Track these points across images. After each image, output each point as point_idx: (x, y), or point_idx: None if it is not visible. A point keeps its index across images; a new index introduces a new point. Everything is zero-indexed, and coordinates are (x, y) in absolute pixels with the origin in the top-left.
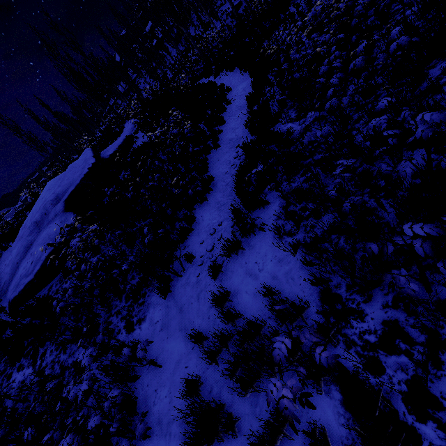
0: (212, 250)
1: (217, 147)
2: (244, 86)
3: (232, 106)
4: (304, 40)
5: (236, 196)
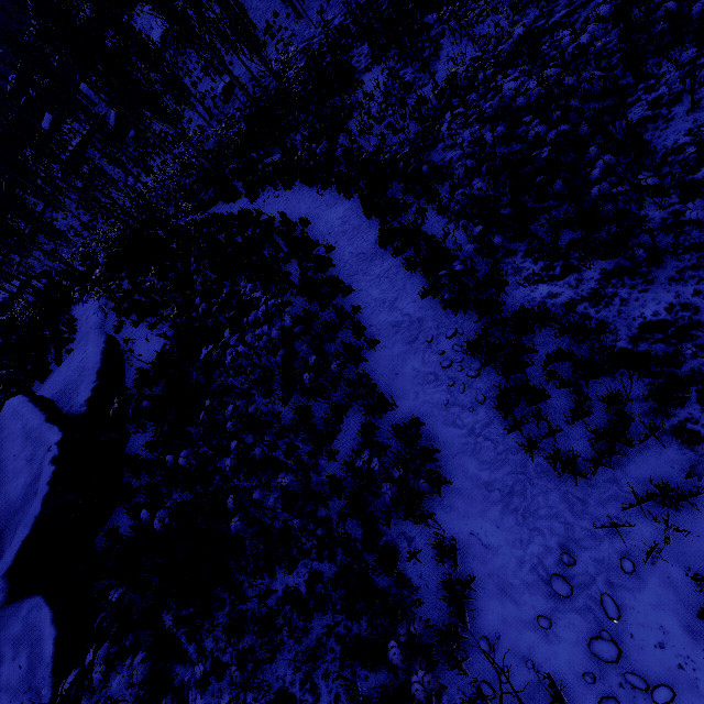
0: (619, 656)
1: (373, 345)
2: (342, 215)
3: (341, 254)
4: (489, 138)
5: (528, 462)
